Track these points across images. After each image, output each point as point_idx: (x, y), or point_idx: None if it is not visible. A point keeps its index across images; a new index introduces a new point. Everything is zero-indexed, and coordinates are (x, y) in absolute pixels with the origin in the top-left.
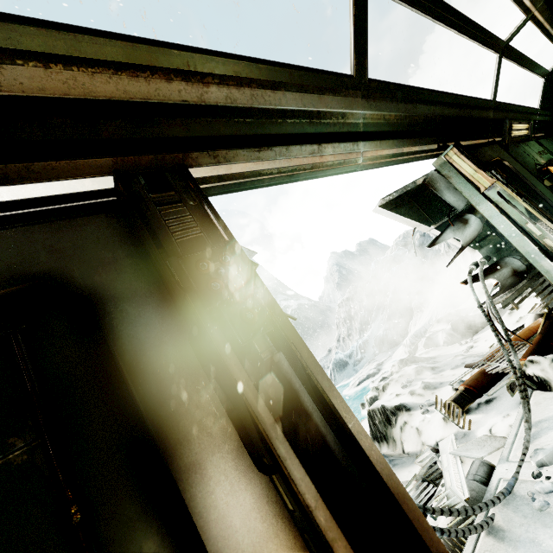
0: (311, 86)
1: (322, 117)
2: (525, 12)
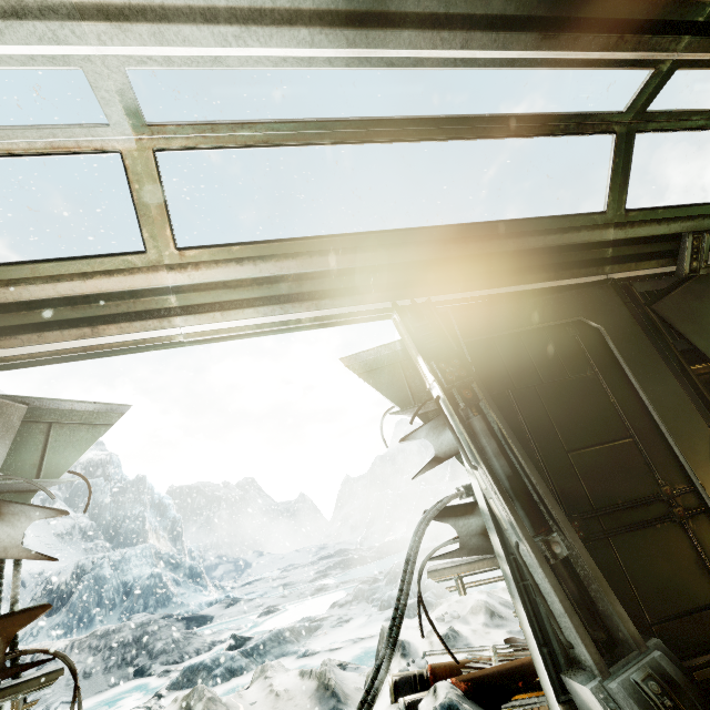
0: (68, 274)
1: (94, 301)
2: (639, 65)
